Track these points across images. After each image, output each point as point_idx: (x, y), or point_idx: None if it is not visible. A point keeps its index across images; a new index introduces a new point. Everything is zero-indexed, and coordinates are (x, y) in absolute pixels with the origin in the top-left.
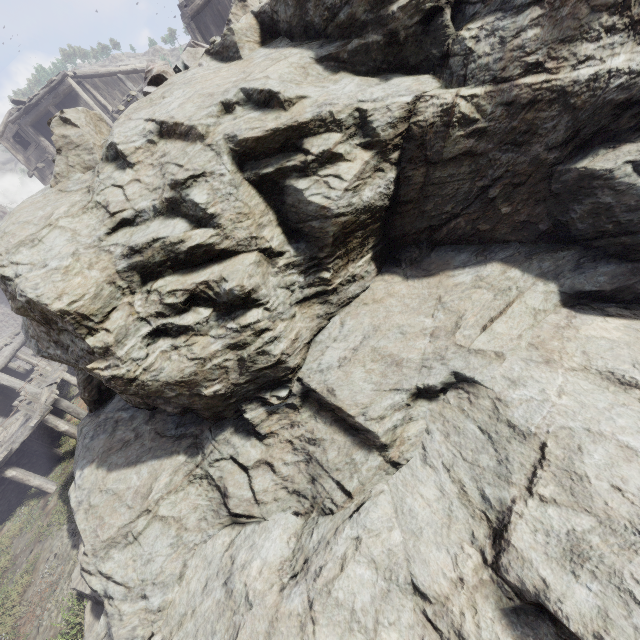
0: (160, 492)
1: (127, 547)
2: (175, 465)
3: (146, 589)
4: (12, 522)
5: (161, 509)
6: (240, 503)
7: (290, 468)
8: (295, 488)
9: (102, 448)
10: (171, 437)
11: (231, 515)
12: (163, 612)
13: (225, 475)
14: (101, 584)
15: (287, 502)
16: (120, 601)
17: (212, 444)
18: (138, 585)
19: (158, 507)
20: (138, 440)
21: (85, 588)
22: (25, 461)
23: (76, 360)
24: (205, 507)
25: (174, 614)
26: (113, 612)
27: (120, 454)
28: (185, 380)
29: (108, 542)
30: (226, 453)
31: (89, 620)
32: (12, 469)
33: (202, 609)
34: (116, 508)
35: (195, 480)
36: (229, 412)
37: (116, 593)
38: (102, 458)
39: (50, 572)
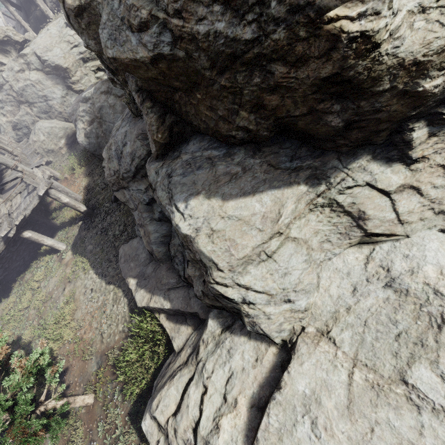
0: (289, 217)
1: (260, 264)
2: (298, 194)
3: (290, 295)
4: (31, 272)
5: (292, 232)
6: (381, 224)
7: (438, 191)
8: (443, 209)
9: (207, 181)
10: (286, 169)
11: (366, 235)
12: (308, 312)
13: (360, 200)
14: (239, 294)
15: (433, 221)
16: (263, 305)
17: (344, 172)
18: (280, 293)
19: (289, 230)
20: (247, 173)
21: (162, 305)
22: (29, 228)
23: (277, 21)
24: (327, 231)
25: (321, 312)
26: (257, 314)
27: (231, 186)
28: (422, 61)
29: (245, 260)
30: (361, 180)
31: (170, 326)
32: (27, 231)
33: (362, 306)
34: (245, 231)
35: (315, 208)
36: (386, 133)
37: (258, 300)
38: (211, 189)
39: (93, 300)
